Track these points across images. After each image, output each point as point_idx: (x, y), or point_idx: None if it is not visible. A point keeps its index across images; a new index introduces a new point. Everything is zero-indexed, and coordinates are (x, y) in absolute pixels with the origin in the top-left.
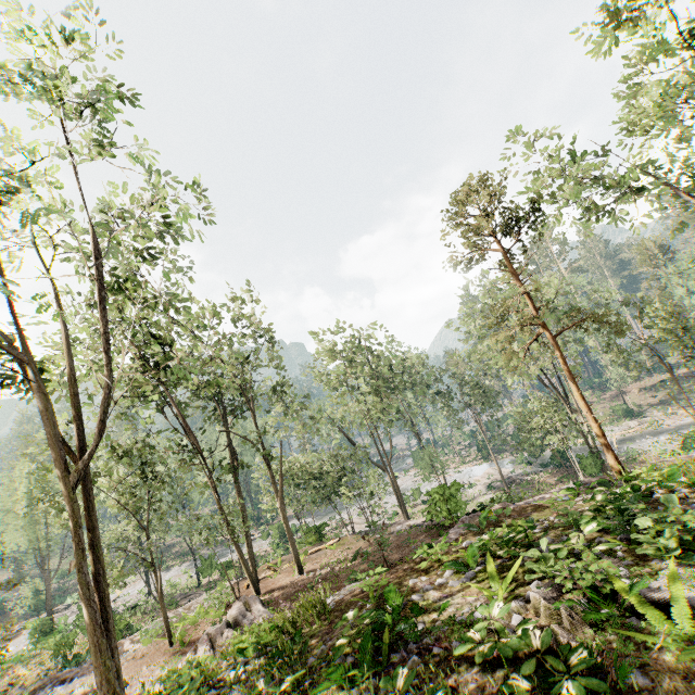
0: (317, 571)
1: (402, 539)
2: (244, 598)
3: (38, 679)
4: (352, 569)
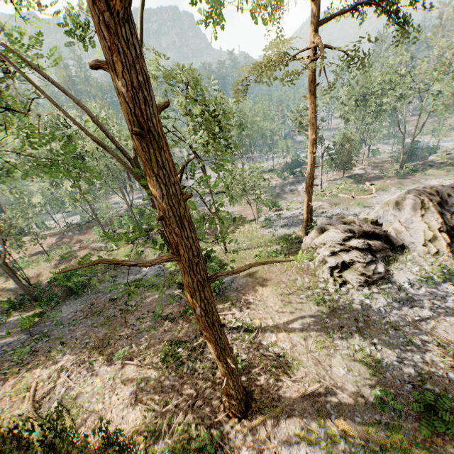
0: (369, 164)
1: (390, 159)
2: (362, 166)
3: (277, 181)
4: (382, 164)
